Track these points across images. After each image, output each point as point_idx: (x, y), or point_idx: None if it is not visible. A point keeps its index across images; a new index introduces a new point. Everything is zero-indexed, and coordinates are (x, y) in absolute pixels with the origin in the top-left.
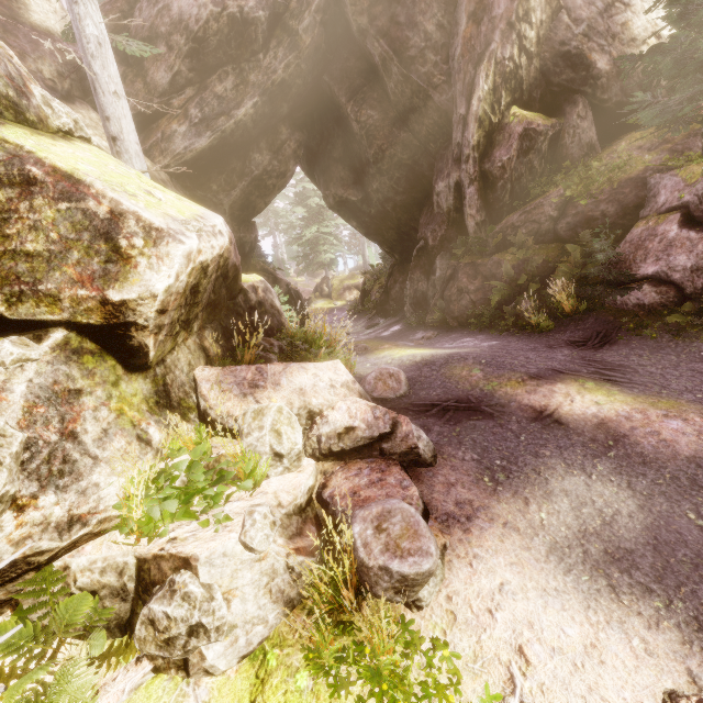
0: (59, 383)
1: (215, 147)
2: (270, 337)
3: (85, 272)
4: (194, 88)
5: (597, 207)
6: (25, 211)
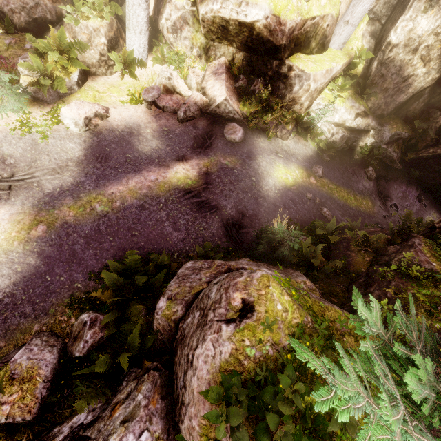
0: (187, 19)
1: None
2: (266, 88)
3: None
4: None
5: (380, 288)
6: None
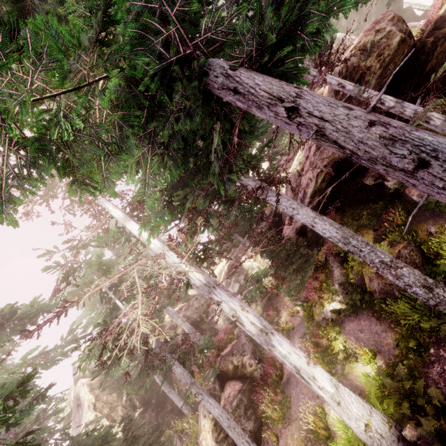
0: None
1: (376, 17)
2: None
3: None
4: (361, 16)
5: None
6: None
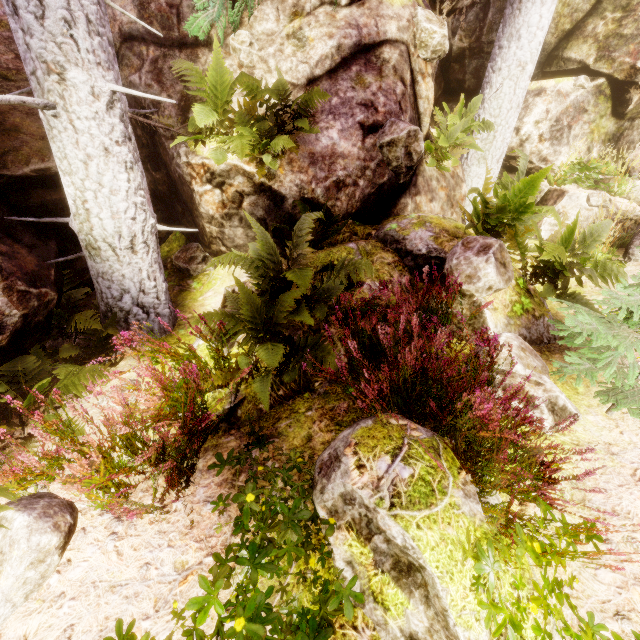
0: (583, 103)
1: None
2: None
3: (637, 49)
4: None
5: None
6: (639, 10)
